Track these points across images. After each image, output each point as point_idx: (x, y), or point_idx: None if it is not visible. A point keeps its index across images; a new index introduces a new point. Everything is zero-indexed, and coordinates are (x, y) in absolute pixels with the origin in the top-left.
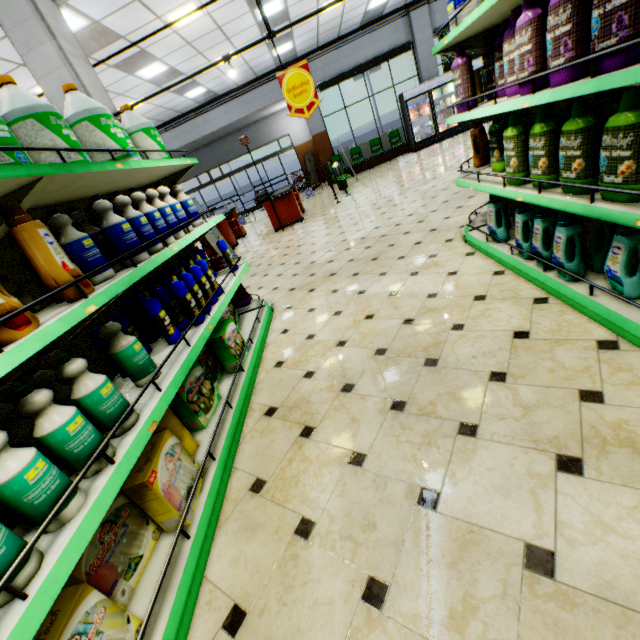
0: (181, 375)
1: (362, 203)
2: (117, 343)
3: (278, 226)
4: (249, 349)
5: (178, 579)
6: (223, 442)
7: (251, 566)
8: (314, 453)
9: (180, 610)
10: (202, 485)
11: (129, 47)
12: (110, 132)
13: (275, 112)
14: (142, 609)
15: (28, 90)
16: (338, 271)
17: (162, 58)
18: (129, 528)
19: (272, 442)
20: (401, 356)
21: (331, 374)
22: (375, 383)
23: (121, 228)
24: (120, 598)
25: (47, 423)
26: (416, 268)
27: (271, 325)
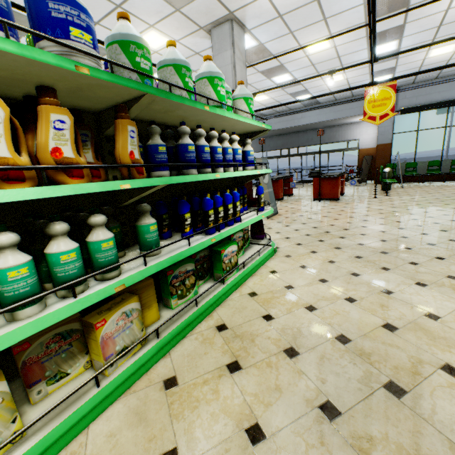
0: (167, 262)
1: (397, 205)
2: (142, 219)
3: (317, 197)
4: (238, 270)
5: (67, 414)
6: (173, 328)
7: (114, 453)
8: (225, 391)
9: (48, 442)
10: (137, 351)
11: (271, 58)
12: (217, 89)
13: (355, 122)
14: (36, 416)
15: None
16: (344, 247)
17: (291, 71)
18: (72, 348)
19: (205, 354)
20: (362, 358)
21: (285, 329)
22: (319, 366)
23: (187, 147)
24: (35, 394)
25: (53, 246)
26: (426, 280)
27: (267, 262)
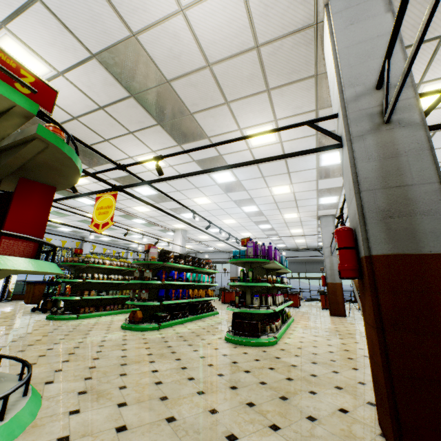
0: None
1: None
2: None
3: None
4: None
5: None
6: None
7: None
8: None
9: None
10: None
11: None
12: None
13: None
14: None
15: (290, 229)
16: None
17: None
18: None
19: None
20: None
21: None
22: None
23: None
24: None
25: None
26: None
27: None
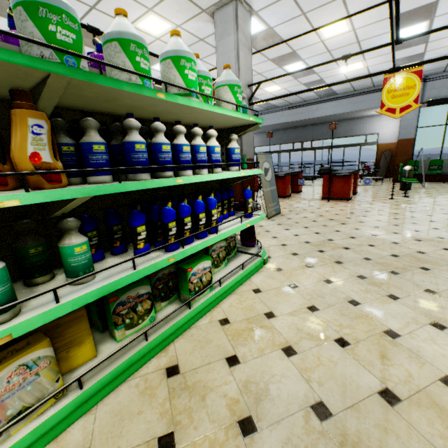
0: (93, 295)
1: (416, 209)
2: (65, 238)
3: (326, 196)
4: (213, 289)
5: None
6: (105, 373)
7: None
8: None
9: None
10: (47, 408)
11: (279, 43)
12: (183, 72)
13: (375, 114)
14: None
15: None
16: (346, 262)
17: (305, 59)
18: None
19: (138, 413)
20: None
21: (249, 383)
22: None
23: (133, 146)
24: None
25: None
26: (445, 319)
27: (253, 276)
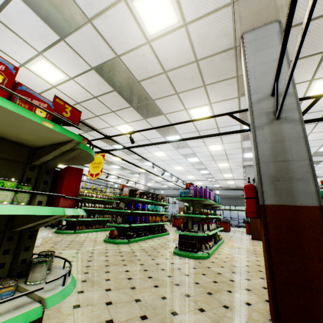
0: None
1: None
2: None
3: None
4: None
5: None
6: None
7: None
8: None
9: None
10: None
11: None
12: None
13: None
14: None
15: (223, 174)
16: None
17: None
18: None
19: None
20: None
21: None
22: None
23: None
24: None
25: None
26: None
27: None
